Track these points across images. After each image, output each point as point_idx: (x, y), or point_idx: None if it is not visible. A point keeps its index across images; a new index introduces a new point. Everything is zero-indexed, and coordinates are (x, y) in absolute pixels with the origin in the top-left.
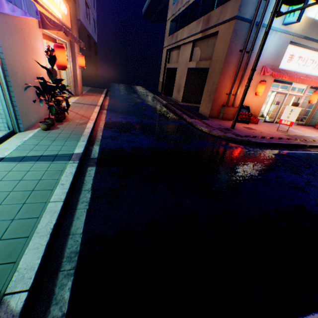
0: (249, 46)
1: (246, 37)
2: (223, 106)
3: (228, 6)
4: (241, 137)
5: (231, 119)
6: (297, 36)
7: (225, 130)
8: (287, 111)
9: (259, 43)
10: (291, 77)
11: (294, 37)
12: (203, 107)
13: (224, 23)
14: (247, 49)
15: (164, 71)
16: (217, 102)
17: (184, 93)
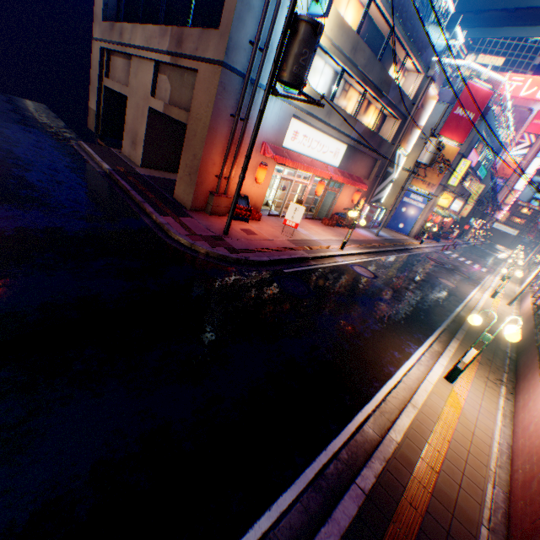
0: (244, 111)
1: (240, 96)
2: (212, 195)
3: (212, 37)
4: (237, 253)
5: (226, 213)
6: (301, 110)
7: (215, 240)
8: (292, 209)
9: (257, 109)
10: (296, 164)
11: (298, 110)
12: (182, 191)
13: (206, 62)
14: (242, 115)
15: (100, 91)
16: (204, 188)
17: (146, 152)
